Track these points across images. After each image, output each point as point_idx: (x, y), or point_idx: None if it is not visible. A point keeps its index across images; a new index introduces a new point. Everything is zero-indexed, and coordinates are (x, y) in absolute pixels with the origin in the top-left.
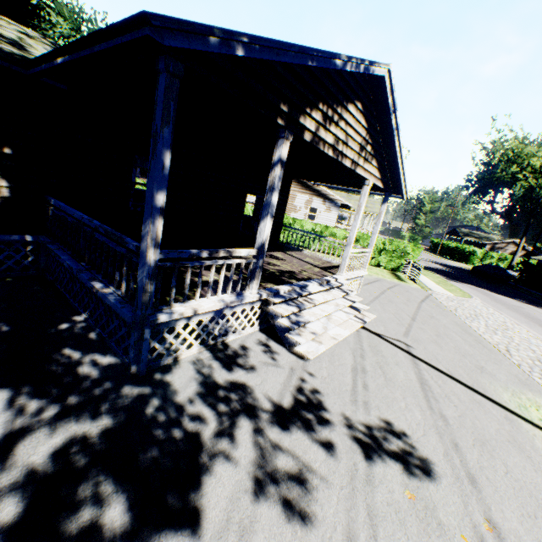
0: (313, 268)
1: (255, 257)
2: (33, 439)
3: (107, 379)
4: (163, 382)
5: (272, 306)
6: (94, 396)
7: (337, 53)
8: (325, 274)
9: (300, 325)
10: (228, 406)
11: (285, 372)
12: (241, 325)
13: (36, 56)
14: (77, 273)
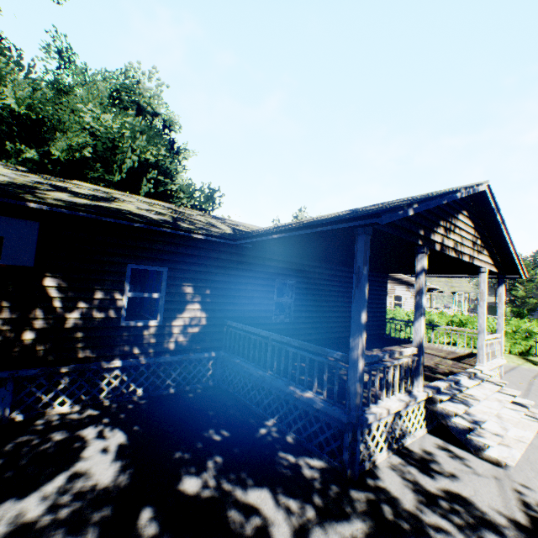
0: (444, 360)
1: (414, 354)
2: (316, 537)
3: (331, 482)
4: (379, 487)
5: (439, 404)
6: (332, 499)
7: (457, 190)
8: (462, 366)
9: (479, 425)
10: (460, 518)
11: (491, 481)
12: (413, 426)
13: (224, 229)
14: (271, 380)
